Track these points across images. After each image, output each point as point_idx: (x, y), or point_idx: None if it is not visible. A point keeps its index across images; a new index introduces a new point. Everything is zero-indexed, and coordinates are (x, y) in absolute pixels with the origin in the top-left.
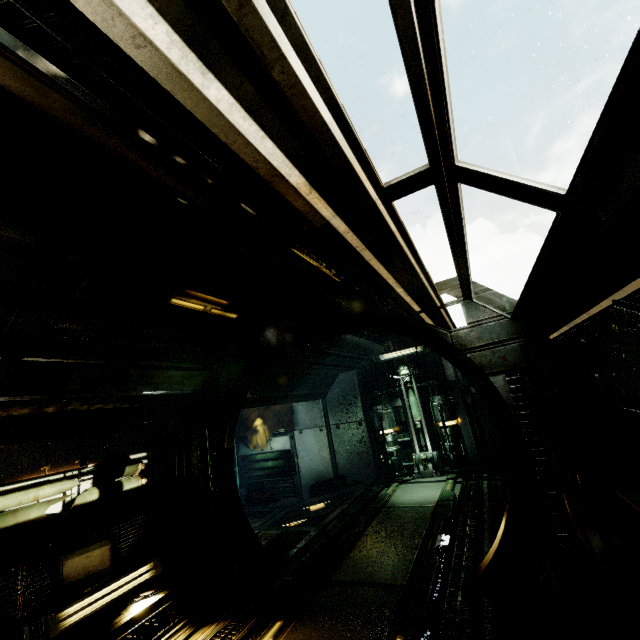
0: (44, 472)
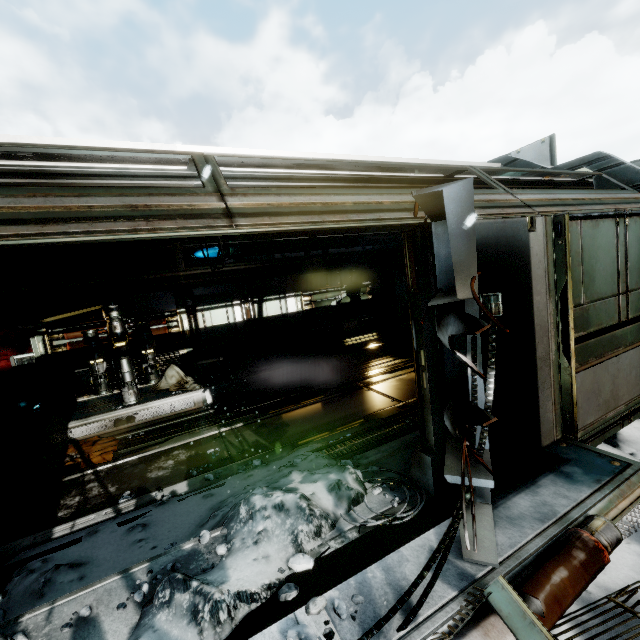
0: (327, 287)
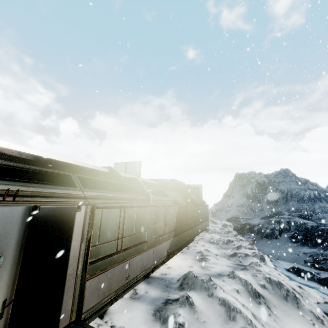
0: None
